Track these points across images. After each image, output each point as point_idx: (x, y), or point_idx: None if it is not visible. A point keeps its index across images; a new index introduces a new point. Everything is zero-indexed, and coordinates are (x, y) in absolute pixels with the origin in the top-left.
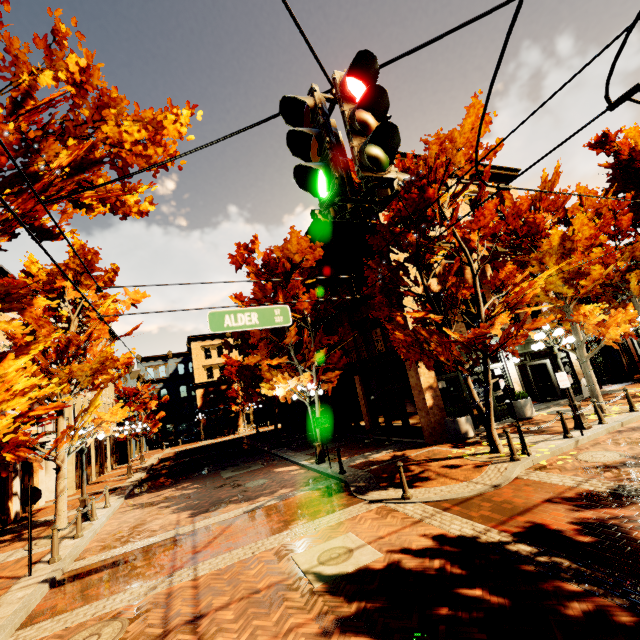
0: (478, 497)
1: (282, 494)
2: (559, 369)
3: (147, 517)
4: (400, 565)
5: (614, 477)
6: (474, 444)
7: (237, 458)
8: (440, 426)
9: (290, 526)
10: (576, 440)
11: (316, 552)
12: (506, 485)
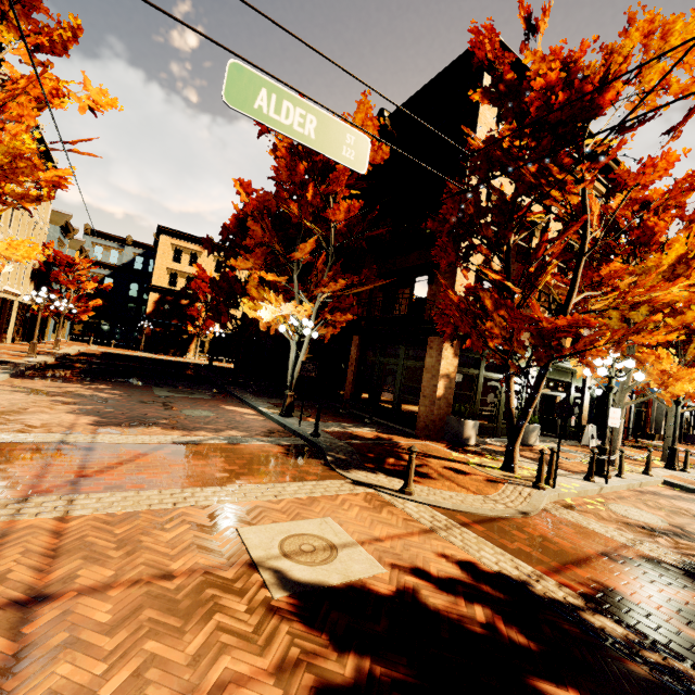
0: (504, 521)
1: (231, 436)
2: (607, 405)
3: (30, 406)
4: (419, 598)
5: (673, 547)
6: (476, 453)
7: (178, 380)
8: (440, 422)
9: (239, 481)
10: (601, 487)
11: (277, 533)
12: (535, 516)
